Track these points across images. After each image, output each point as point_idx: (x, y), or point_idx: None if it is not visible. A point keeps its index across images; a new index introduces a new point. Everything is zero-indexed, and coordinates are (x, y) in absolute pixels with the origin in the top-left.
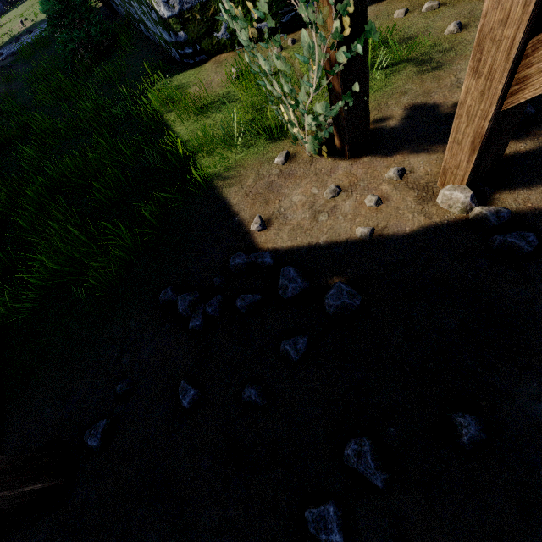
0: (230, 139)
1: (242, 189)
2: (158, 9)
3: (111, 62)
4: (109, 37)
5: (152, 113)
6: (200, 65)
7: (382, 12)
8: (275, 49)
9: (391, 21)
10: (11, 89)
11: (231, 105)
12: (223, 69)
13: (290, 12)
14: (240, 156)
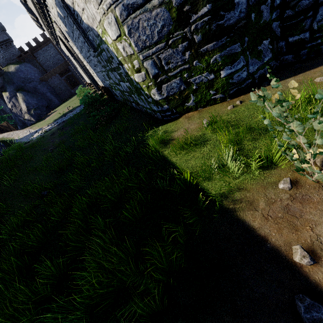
0: (227, 168)
1: (257, 211)
2: (154, 97)
3: (117, 122)
4: (115, 111)
5: (153, 150)
6: (175, 120)
7: (302, 80)
8: (229, 107)
9: (316, 84)
10: (62, 139)
11: (210, 142)
12: (194, 121)
13: (234, 88)
14: (239, 180)
